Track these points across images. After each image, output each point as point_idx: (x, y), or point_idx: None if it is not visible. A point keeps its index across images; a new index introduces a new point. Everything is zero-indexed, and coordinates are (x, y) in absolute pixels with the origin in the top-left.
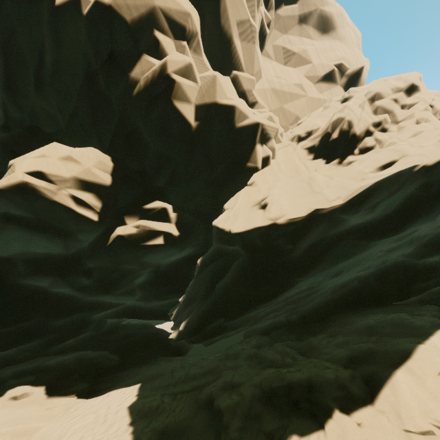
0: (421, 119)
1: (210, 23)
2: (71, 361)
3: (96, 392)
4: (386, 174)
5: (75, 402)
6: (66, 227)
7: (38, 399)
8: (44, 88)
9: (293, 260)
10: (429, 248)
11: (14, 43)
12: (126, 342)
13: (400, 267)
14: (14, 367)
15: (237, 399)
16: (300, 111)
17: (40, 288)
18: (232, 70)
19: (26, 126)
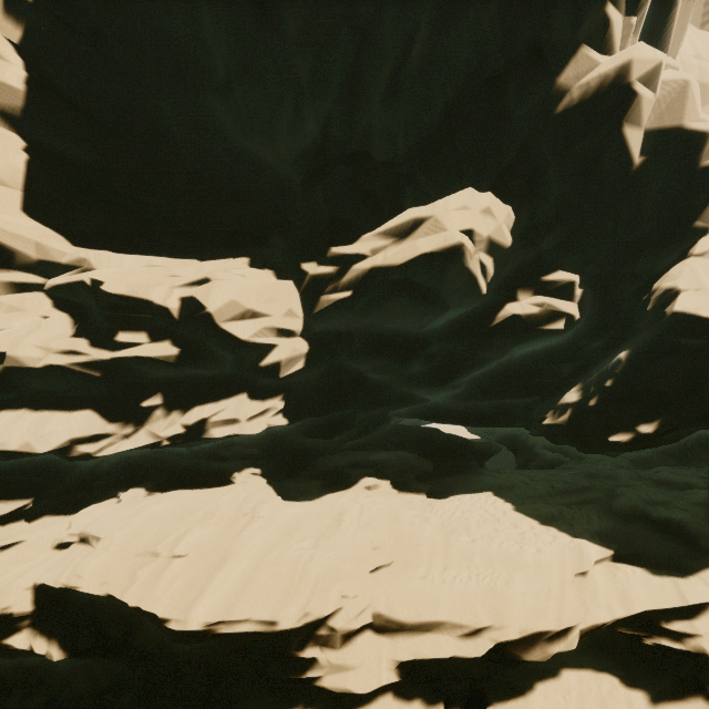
0: None
1: None
2: (396, 459)
3: (429, 495)
4: None
5: (428, 501)
6: (450, 299)
7: (390, 493)
8: (398, 94)
9: None
10: None
11: (377, 25)
12: (427, 446)
13: None
14: (335, 458)
15: (687, 513)
16: None
17: (358, 371)
18: None
19: (351, 151)
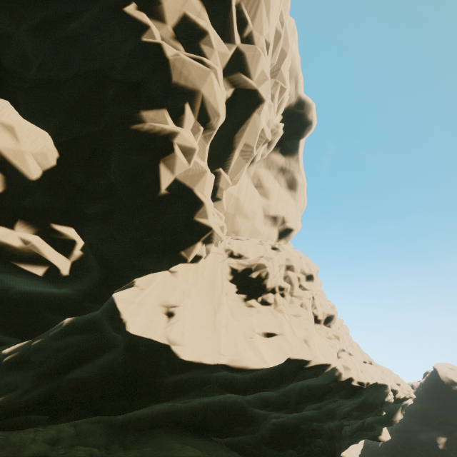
0: (304, 305)
1: (228, 129)
2: None
3: None
4: (264, 362)
5: None
6: None
7: None
8: (44, 36)
9: (162, 384)
10: (261, 403)
11: None
12: None
13: (236, 406)
14: None
15: None
16: (245, 226)
17: None
18: (221, 167)
19: None
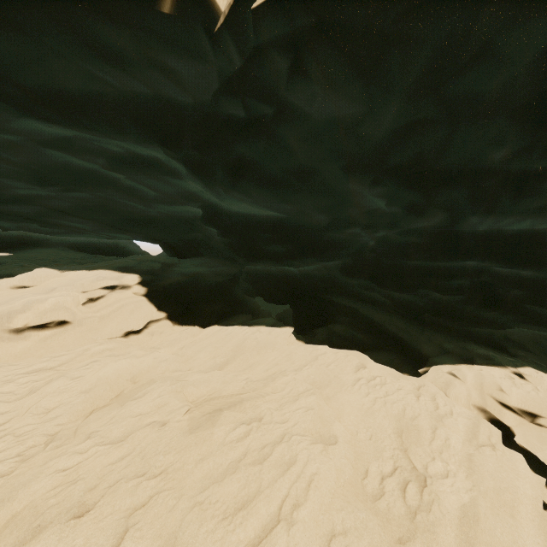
0: None
1: None
2: None
3: (1, 251)
4: None
5: None
6: None
7: None
8: None
9: None
10: (200, 185)
11: None
12: None
13: (225, 213)
14: None
15: None
16: None
17: None
18: None
19: None
